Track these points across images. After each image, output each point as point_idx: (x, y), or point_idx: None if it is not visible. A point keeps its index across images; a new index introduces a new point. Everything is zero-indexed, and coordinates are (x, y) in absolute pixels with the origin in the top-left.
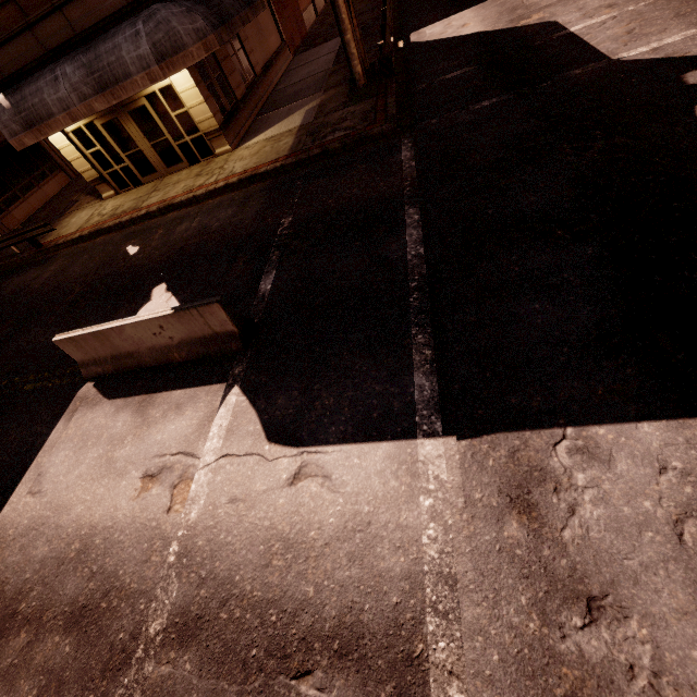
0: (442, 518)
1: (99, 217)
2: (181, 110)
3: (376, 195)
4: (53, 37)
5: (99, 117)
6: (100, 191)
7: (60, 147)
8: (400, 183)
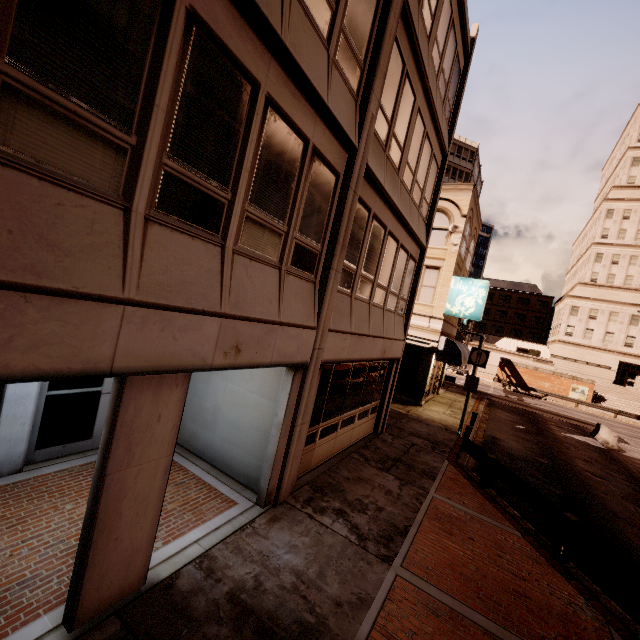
0: (636, 442)
1: (456, 415)
2: (440, 371)
3: (530, 412)
4: (449, 331)
5: (435, 362)
6: (422, 399)
7: (430, 368)
8: (526, 410)
